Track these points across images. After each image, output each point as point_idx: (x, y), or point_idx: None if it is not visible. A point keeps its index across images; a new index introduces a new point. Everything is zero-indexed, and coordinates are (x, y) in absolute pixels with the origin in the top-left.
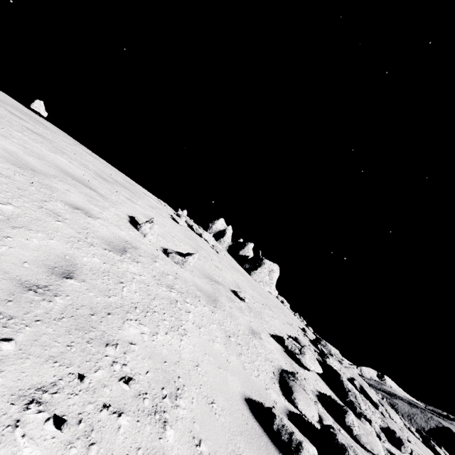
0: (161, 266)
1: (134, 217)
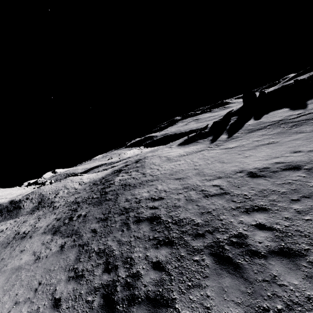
0: None
1: None
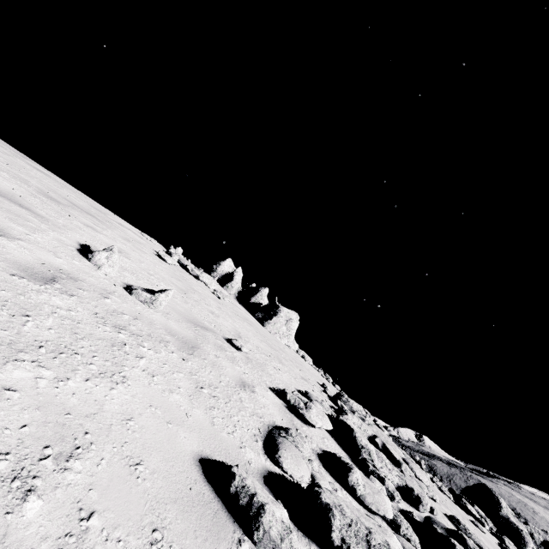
0: (113, 303)
1: (89, 247)
